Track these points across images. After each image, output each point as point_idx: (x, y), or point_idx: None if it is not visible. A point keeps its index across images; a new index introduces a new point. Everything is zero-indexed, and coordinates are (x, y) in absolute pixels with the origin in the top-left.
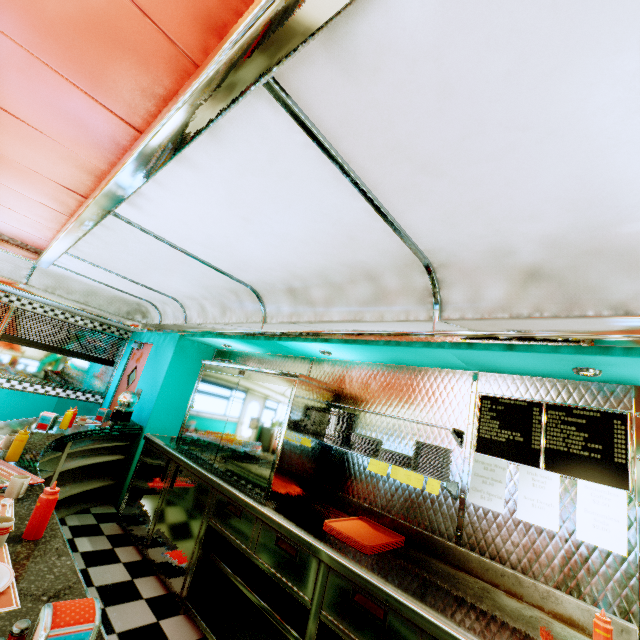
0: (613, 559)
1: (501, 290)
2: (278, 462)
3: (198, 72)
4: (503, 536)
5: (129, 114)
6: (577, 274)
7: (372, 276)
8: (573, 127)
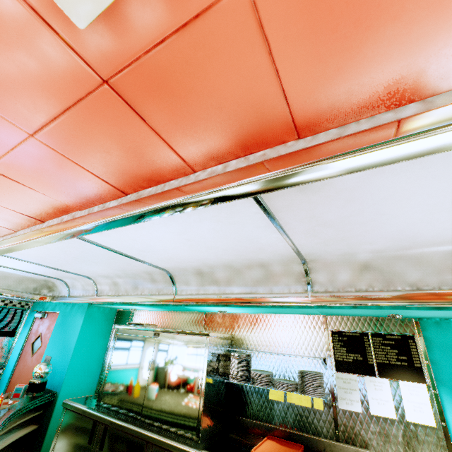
0: (429, 430)
1: (348, 274)
2: (203, 407)
3: (209, 185)
4: (365, 428)
5: (123, 185)
6: (389, 267)
7: (264, 265)
8: (404, 215)
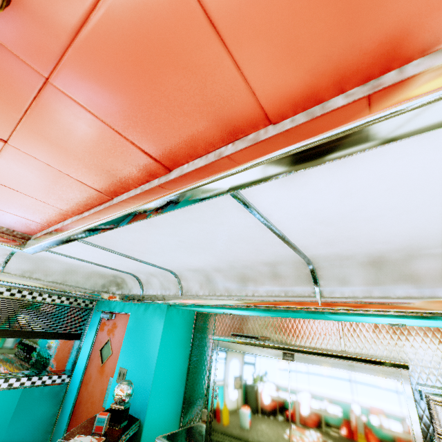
0: None
1: None
2: None
3: None
4: None
5: None
6: None
7: None
8: None
